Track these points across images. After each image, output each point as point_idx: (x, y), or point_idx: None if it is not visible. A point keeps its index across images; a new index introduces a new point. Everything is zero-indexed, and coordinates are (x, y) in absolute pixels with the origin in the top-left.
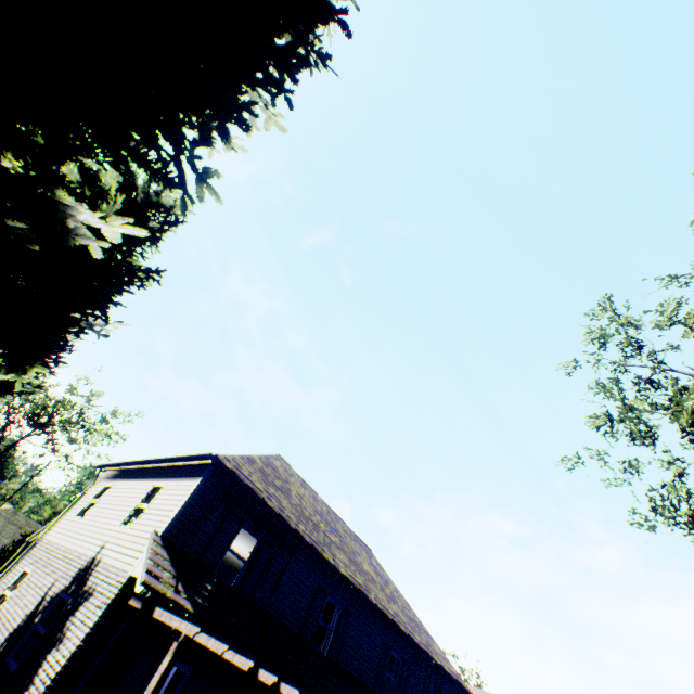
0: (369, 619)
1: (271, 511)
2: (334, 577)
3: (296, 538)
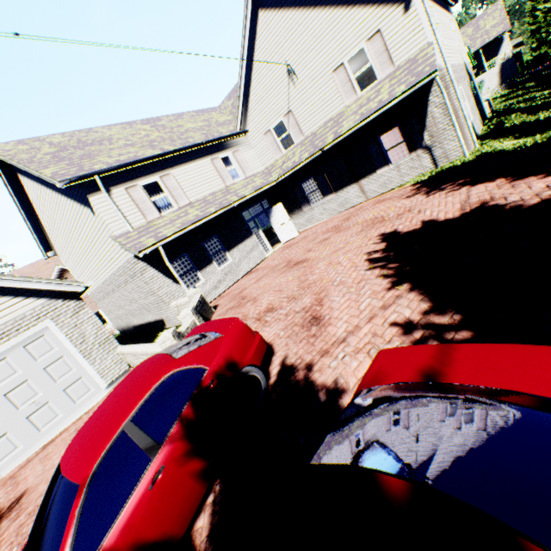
0: None
1: None
2: None
3: None
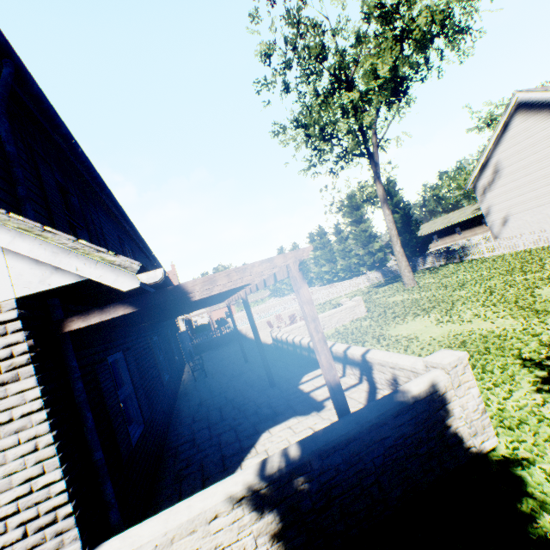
0: (138, 253)
1: (78, 147)
2: (118, 226)
3: (98, 187)
